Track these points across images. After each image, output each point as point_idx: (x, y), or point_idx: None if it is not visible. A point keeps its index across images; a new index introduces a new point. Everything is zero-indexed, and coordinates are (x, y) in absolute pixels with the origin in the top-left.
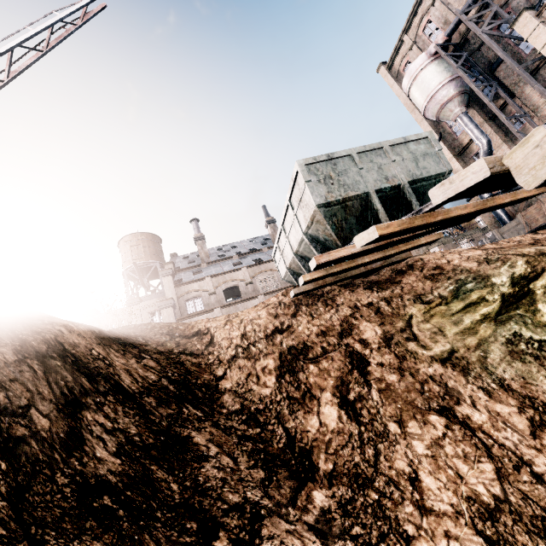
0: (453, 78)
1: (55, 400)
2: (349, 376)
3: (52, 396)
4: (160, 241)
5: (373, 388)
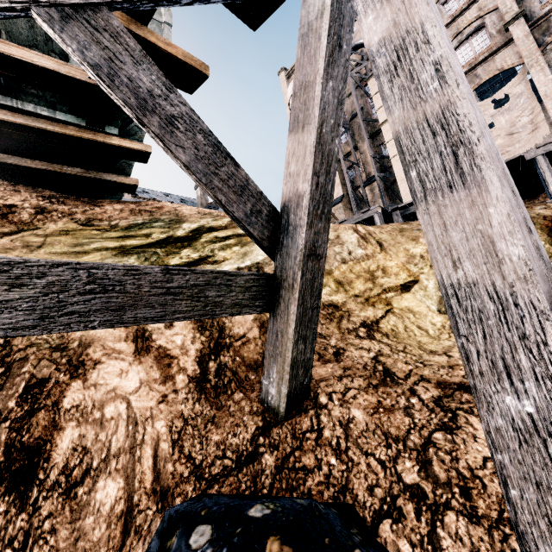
0: None
1: None
2: None
3: None
4: None
5: None
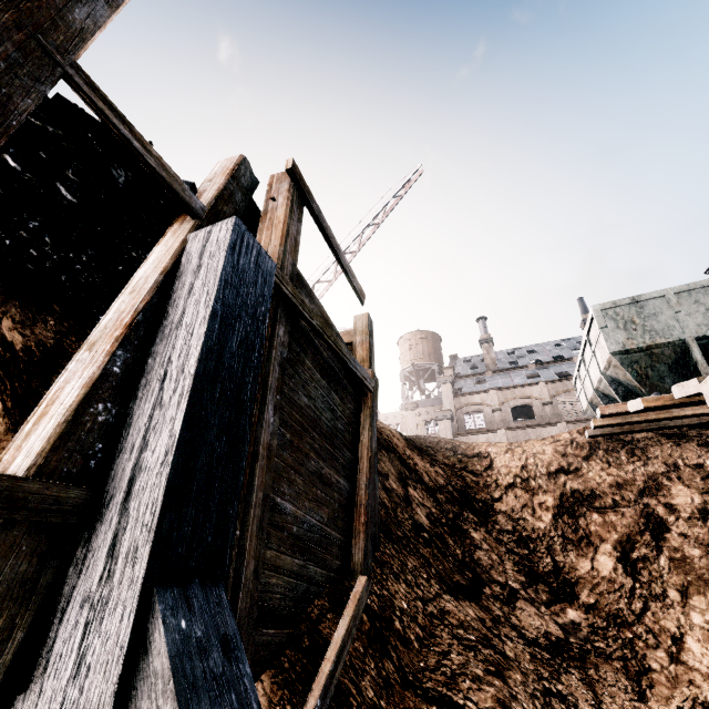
0: None
1: (396, 476)
2: (638, 536)
3: (395, 473)
4: (440, 340)
5: (663, 554)
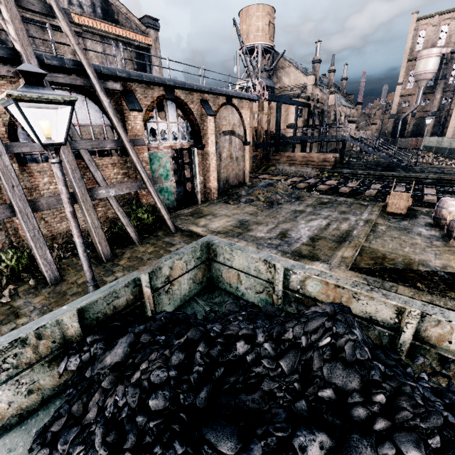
0: (436, 72)
1: None
2: None
3: None
4: None
5: None
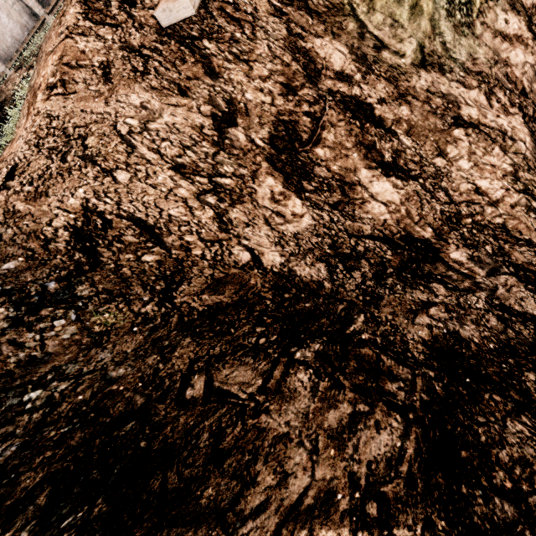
0: None
1: None
2: (367, 136)
3: None
4: None
5: (400, 135)
